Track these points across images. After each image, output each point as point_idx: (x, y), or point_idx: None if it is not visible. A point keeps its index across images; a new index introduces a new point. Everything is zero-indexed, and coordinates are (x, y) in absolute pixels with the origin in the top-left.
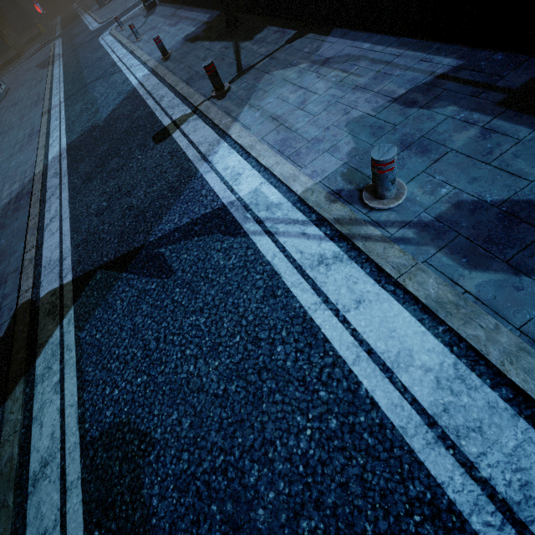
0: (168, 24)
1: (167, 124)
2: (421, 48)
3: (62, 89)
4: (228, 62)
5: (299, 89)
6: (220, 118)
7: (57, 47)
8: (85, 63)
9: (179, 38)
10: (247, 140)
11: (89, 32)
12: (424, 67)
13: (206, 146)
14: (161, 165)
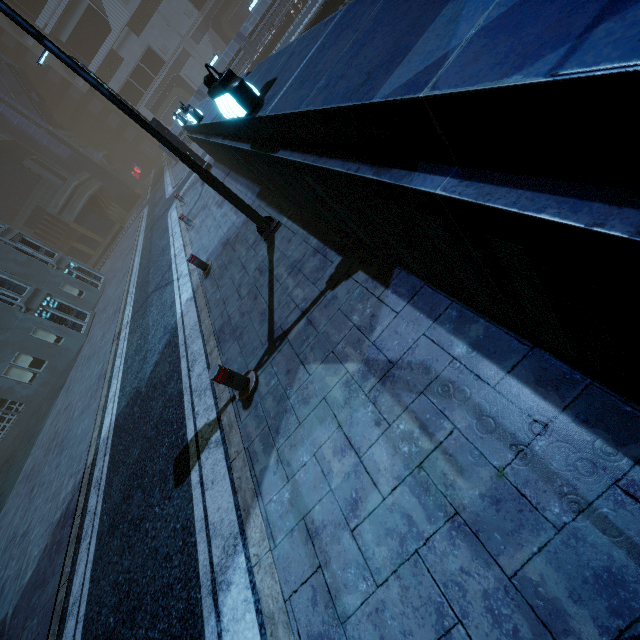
0: (216, 203)
1: (190, 439)
2: (604, 419)
3: (133, 297)
4: (260, 308)
5: (347, 450)
6: (240, 470)
7: (143, 219)
8: (153, 256)
9: (221, 234)
10: (267, 589)
11: (164, 201)
12: (636, 528)
13: (220, 550)
14: (171, 559)
